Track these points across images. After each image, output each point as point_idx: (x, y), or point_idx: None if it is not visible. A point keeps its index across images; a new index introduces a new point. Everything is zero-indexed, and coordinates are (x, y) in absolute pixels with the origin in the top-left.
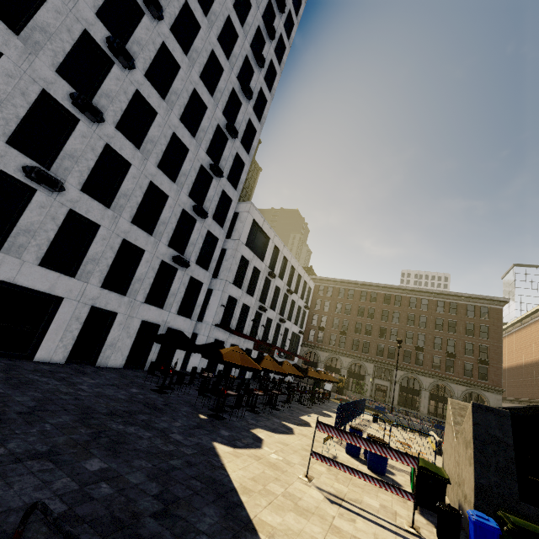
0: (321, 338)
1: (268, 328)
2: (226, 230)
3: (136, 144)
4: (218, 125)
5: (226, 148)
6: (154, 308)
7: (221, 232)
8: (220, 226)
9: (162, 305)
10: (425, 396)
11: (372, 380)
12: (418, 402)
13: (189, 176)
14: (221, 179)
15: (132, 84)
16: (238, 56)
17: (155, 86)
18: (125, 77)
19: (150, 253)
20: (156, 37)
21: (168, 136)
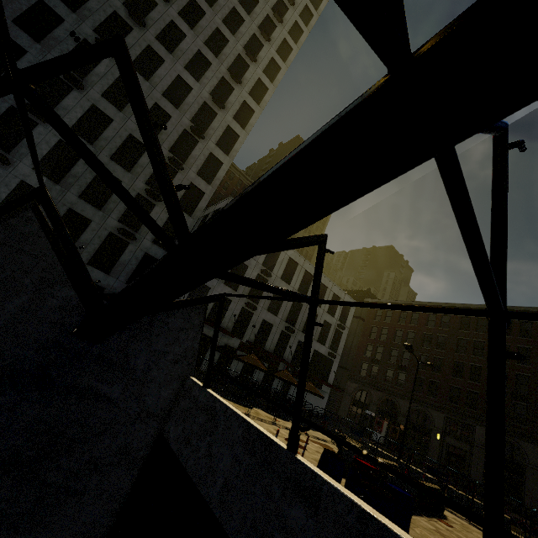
0: (390, 380)
1: (268, 333)
2: (195, 219)
3: (92, 142)
4: (186, 130)
5: (196, 149)
6: (99, 271)
7: (188, 220)
8: (190, 215)
9: (110, 272)
10: (534, 477)
11: (441, 437)
12: (522, 486)
13: (147, 168)
14: (188, 174)
15: (89, 101)
16: (212, 78)
17: (116, 103)
18: (83, 97)
19: (97, 224)
20: (115, 71)
21: (124, 137)
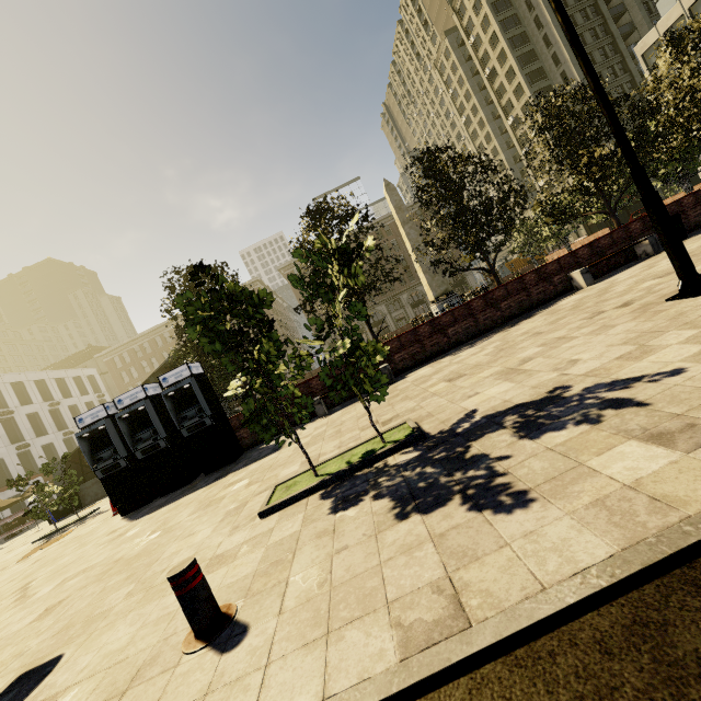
0: None
1: (54, 451)
2: None
3: None
4: None
5: None
6: None
7: None
8: None
9: None
10: None
11: None
12: None
13: None
14: None
15: None
16: None
17: None
18: None
19: None
20: None
21: None
